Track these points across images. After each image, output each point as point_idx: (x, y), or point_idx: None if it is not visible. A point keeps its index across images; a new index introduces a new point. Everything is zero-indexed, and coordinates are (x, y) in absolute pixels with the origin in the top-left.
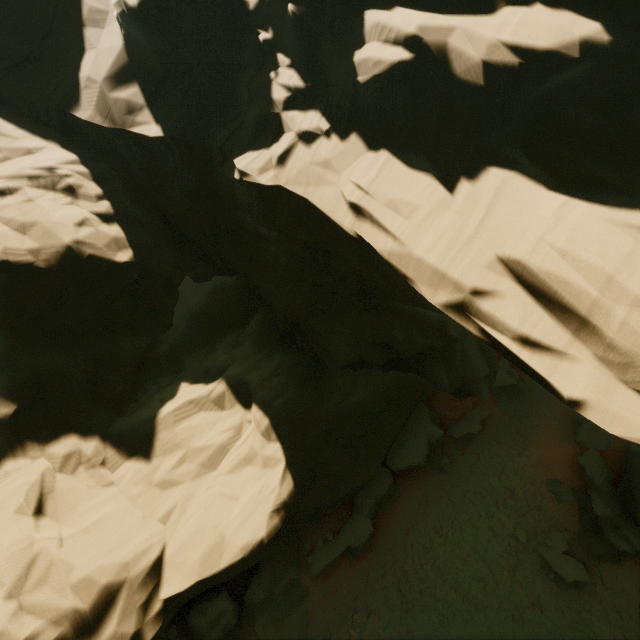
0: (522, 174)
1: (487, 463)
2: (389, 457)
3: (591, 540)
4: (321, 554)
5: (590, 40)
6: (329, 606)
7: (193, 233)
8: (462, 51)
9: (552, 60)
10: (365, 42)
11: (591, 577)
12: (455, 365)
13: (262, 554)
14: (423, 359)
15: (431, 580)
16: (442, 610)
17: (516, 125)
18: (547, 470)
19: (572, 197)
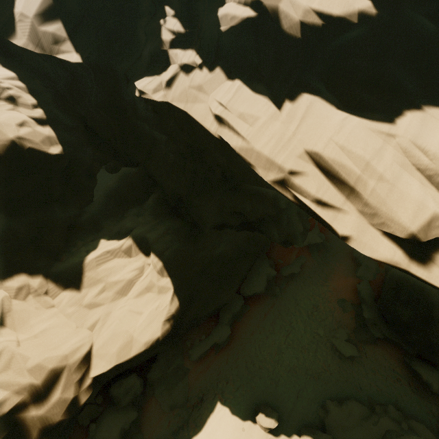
0: (322, 98)
1: (303, 291)
2: (242, 288)
3: (361, 332)
4: (197, 348)
5: (364, 12)
6: (202, 379)
7: (106, 136)
8: (288, 13)
9: (342, 23)
10: (225, 2)
11: (359, 353)
12: (283, 226)
13: (159, 349)
14: (263, 222)
15: (266, 360)
16: (272, 377)
17: (321, 66)
18: (338, 293)
19: (351, 114)
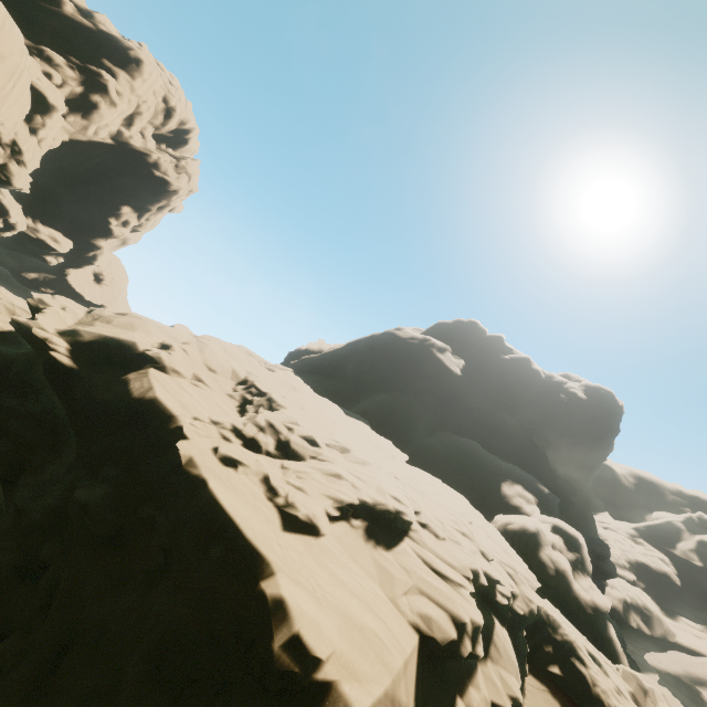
0: None
1: None
2: None
3: None
4: None
5: None
6: None
7: (698, 597)
8: None
9: None
10: None
11: None
12: None
13: None
14: None
15: None
16: None
17: None
18: None
19: None
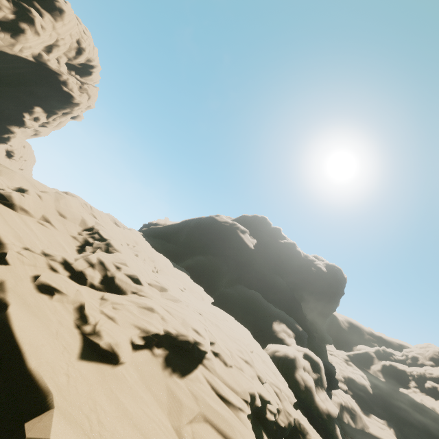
0: None
1: None
2: None
3: None
4: None
5: None
6: None
7: (381, 401)
8: (438, 387)
9: None
10: (426, 383)
11: None
12: None
13: None
14: None
15: None
16: None
17: None
18: None
19: None
